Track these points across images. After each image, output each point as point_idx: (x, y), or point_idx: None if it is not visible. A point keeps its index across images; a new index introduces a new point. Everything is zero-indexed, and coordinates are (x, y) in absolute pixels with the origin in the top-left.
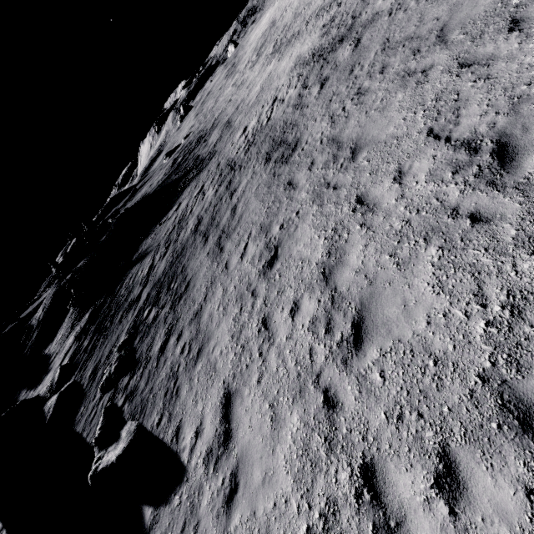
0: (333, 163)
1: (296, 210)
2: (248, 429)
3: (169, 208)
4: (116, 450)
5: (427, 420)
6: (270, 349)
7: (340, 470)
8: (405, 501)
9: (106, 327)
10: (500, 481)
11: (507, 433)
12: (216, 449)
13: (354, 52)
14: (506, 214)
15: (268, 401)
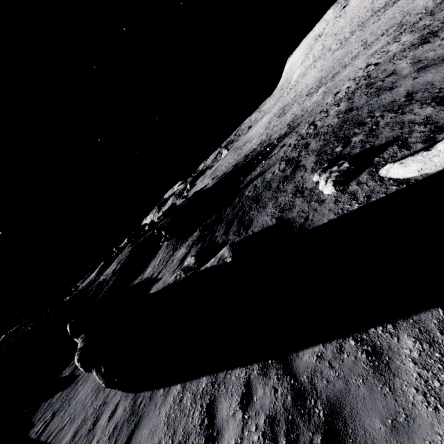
0: None
1: None
2: None
3: (265, 156)
4: None
5: None
6: None
7: None
8: None
9: (251, 207)
10: None
11: None
12: None
13: None
14: None
15: None
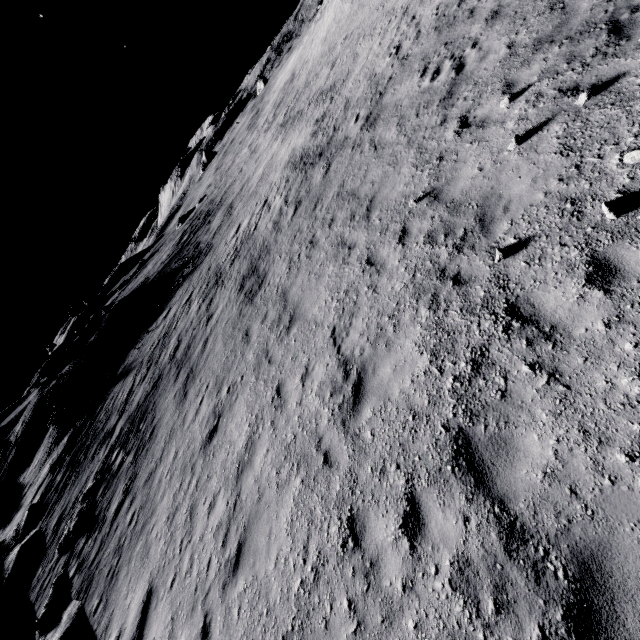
0: (276, 327)
1: (242, 374)
2: None
3: (161, 311)
4: (52, 639)
5: None
6: (187, 547)
7: None
8: None
9: (80, 461)
10: None
11: None
12: None
13: (323, 180)
14: (340, 464)
15: (172, 612)
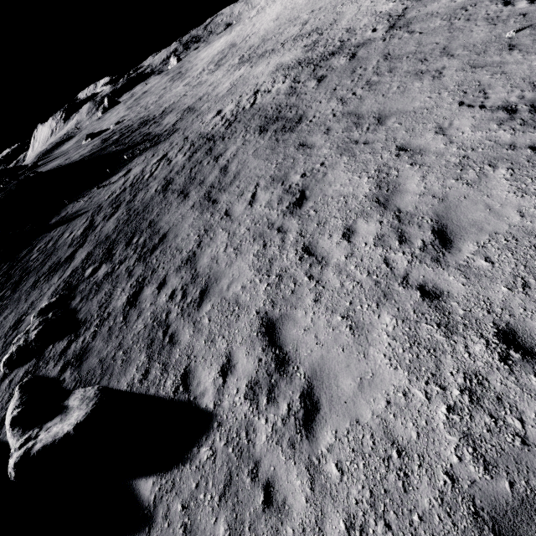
0: (356, 128)
1: (320, 162)
2: (315, 346)
3: (111, 174)
4: (67, 420)
5: None
6: (325, 270)
7: (471, 344)
8: None
9: (3, 296)
10: None
11: None
12: (266, 378)
13: (351, 60)
14: None
15: (339, 314)
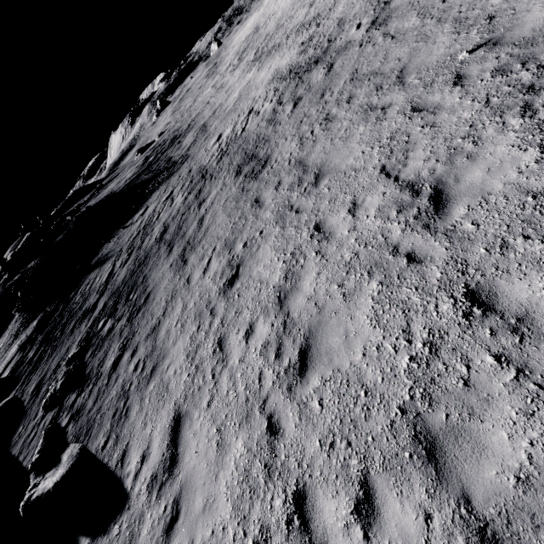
0: (298, 186)
1: (260, 229)
2: (194, 454)
3: (136, 211)
4: (54, 476)
5: (354, 449)
6: (223, 371)
7: (276, 496)
8: (329, 527)
9: (55, 337)
10: (406, 507)
11: (416, 462)
12: (161, 474)
13: (326, 76)
14: (435, 257)
15: (216, 426)
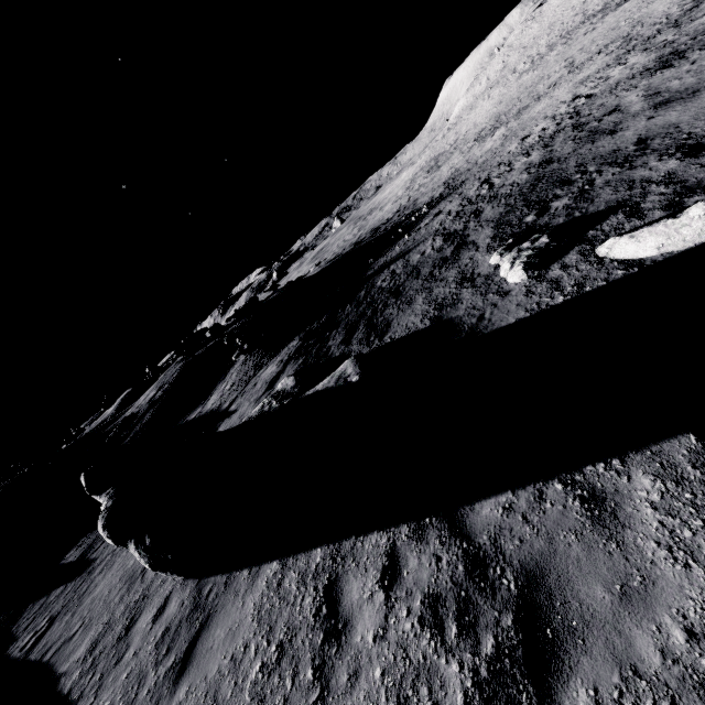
0: None
1: None
2: None
3: (409, 229)
4: None
5: None
6: None
7: None
8: None
9: (387, 304)
10: None
11: None
12: None
13: None
14: None
15: None
